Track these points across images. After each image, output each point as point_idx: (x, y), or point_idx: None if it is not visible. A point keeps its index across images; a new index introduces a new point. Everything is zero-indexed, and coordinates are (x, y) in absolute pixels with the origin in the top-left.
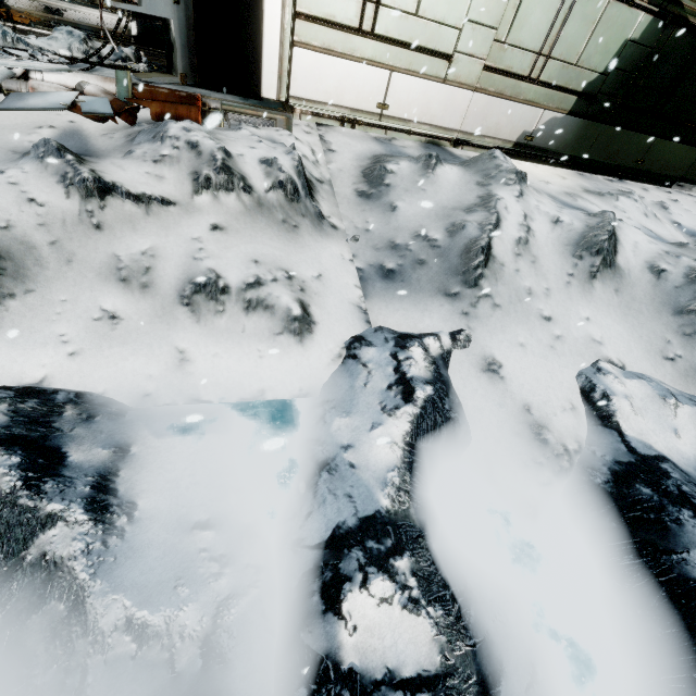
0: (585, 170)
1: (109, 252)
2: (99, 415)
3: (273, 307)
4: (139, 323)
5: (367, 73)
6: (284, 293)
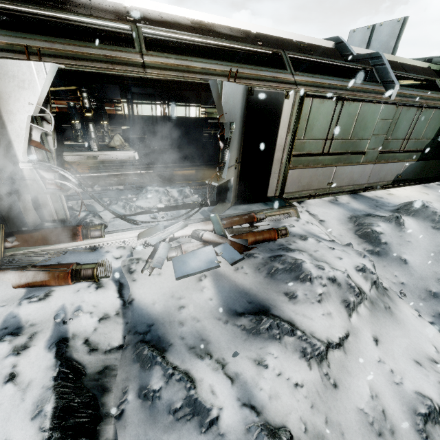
0: (425, 182)
1: (353, 408)
2: None
3: None
4: None
5: (323, 171)
6: None
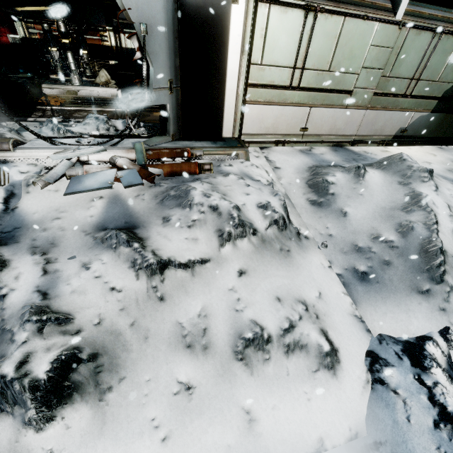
0: (442, 144)
1: (173, 321)
2: None
3: (306, 345)
4: (207, 387)
5: (294, 111)
6: (310, 328)
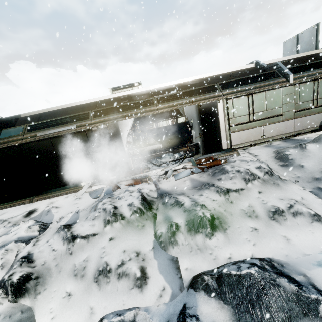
0: None
1: (239, 209)
2: (283, 264)
3: (302, 213)
4: (263, 229)
5: (254, 130)
6: (301, 207)
